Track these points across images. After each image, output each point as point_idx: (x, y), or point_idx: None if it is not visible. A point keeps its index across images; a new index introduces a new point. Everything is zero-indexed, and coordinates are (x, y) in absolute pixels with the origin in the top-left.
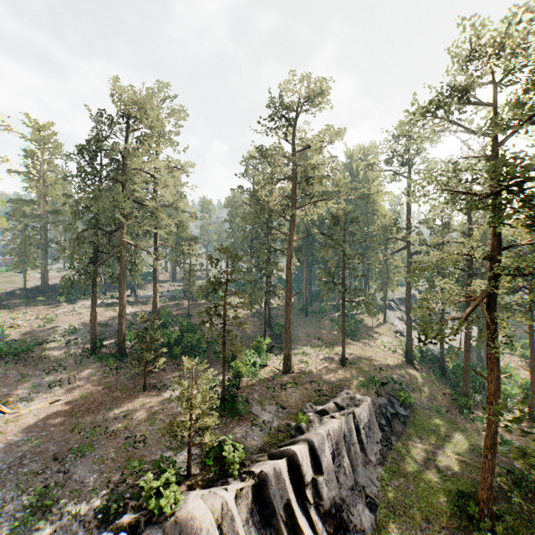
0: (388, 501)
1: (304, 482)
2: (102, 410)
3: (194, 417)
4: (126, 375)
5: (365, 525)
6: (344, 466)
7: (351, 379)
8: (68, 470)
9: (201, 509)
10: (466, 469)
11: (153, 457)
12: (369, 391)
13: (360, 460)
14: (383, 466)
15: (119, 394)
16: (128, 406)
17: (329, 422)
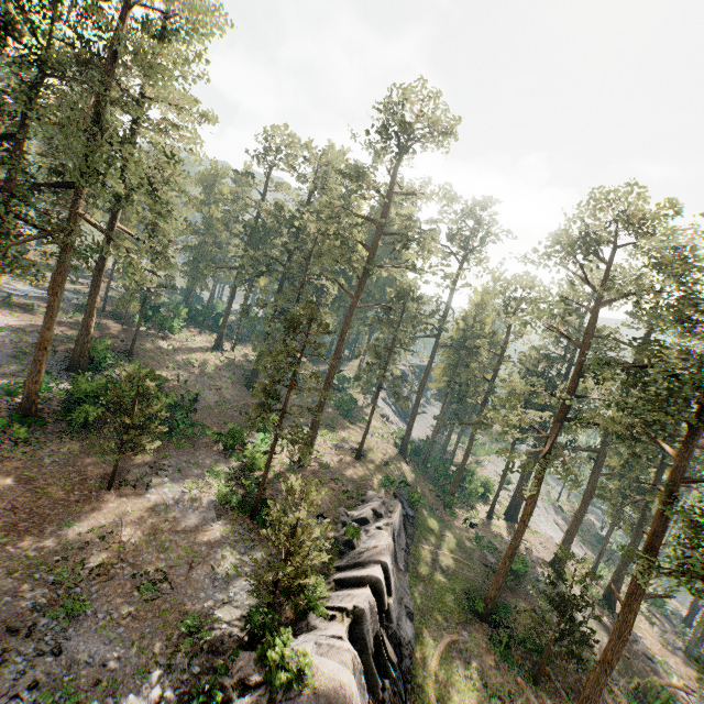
0: (418, 608)
1: (384, 609)
2: (46, 526)
3: (220, 534)
4: (54, 457)
5: (410, 636)
6: (393, 581)
7: (371, 478)
8: (57, 647)
9: (341, 671)
10: (460, 566)
11: (198, 604)
12: (389, 492)
13: (395, 570)
14: (408, 573)
15: (61, 495)
16: (96, 518)
17: (379, 535)
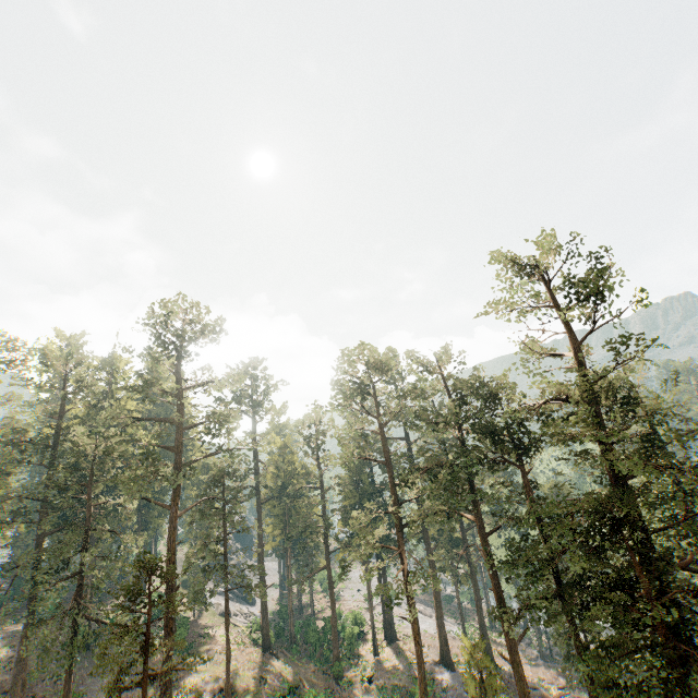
0: None
1: None
2: None
3: None
4: None
5: None
6: None
7: None
8: None
9: None
10: None
11: None
12: None
13: None
14: None
15: None
16: None
17: None
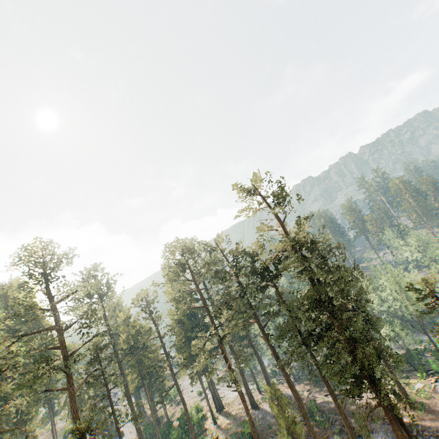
0: None
1: None
2: None
3: None
4: None
5: None
6: None
7: None
8: None
9: None
10: None
11: None
12: None
13: None
14: None
15: None
16: None
17: None
